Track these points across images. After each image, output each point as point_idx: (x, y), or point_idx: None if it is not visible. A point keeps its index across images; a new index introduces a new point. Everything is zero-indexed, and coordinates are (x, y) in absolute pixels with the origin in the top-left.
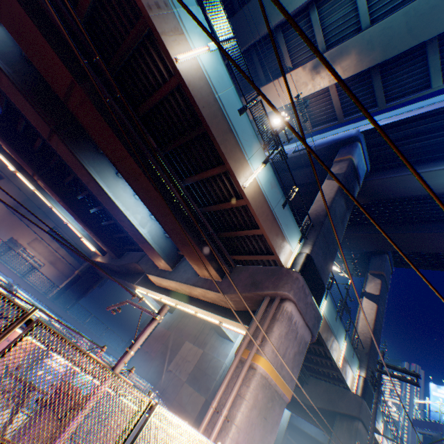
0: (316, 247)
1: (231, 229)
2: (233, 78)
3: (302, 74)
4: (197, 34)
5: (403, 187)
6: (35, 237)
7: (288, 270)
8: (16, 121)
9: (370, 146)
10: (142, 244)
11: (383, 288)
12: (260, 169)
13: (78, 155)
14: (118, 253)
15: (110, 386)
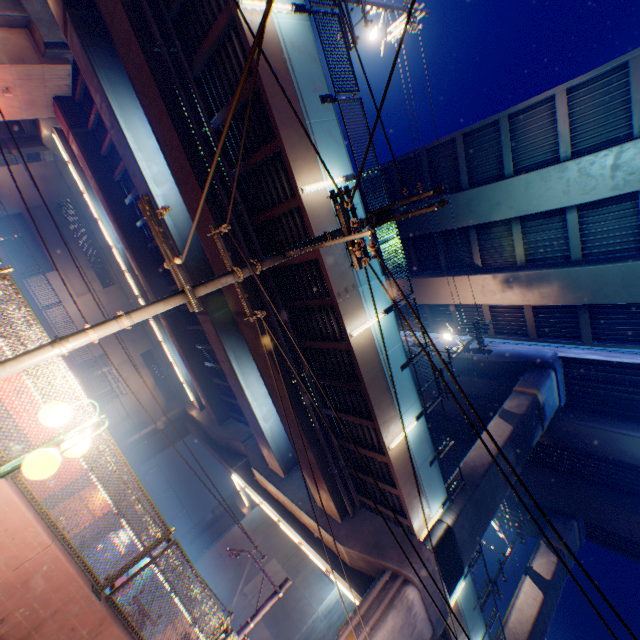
0: (461, 517)
1: (365, 470)
2: (408, 251)
3: (490, 281)
4: (376, 302)
5: (605, 444)
6: (127, 358)
7: (420, 544)
8: (161, 258)
9: (568, 375)
10: (258, 435)
11: (560, 571)
12: (411, 426)
13: (224, 338)
14: (222, 418)
15: (189, 611)
